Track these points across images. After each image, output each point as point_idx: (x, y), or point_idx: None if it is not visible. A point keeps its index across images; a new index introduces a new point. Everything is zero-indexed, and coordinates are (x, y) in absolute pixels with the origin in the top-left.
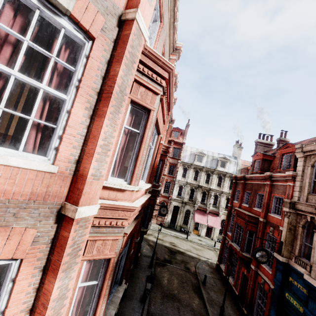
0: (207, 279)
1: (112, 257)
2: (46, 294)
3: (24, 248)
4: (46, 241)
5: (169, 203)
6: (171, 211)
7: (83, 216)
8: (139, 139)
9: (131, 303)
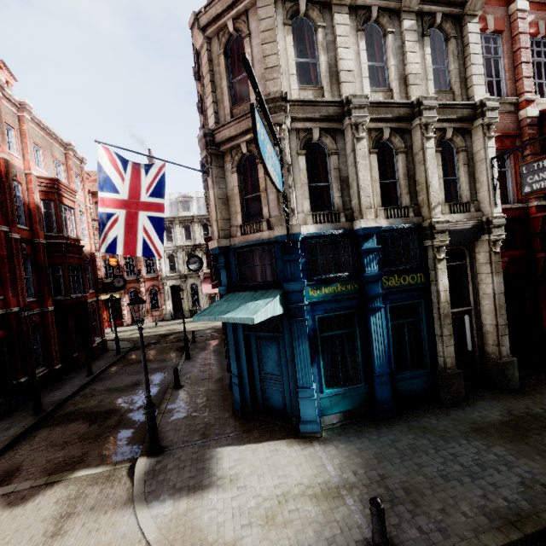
0: (202, 338)
1: None
2: None
3: None
4: None
5: (161, 286)
6: (169, 295)
7: None
8: None
9: (70, 381)
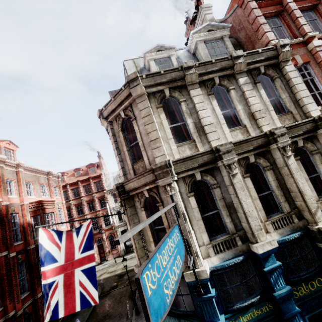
0: None
1: None
2: None
3: None
4: None
5: (115, 233)
6: None
7: None
8: None
9: None
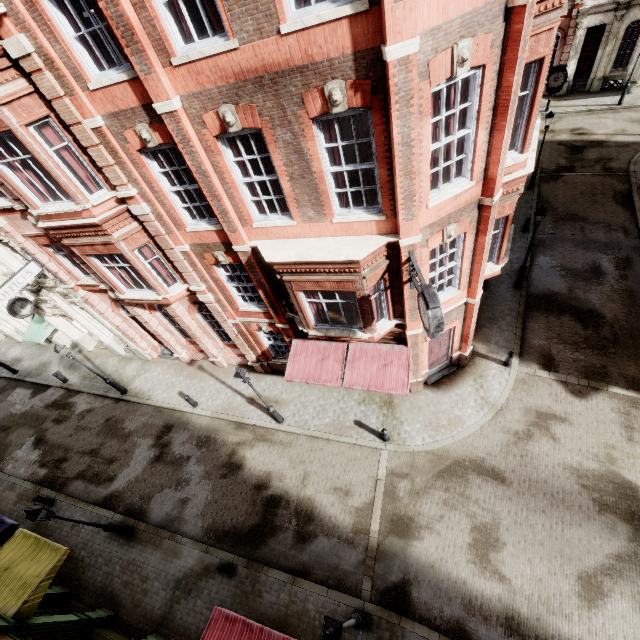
0: None
1: (510, 214)
2: (481, 243)
3: (466, 227)
4: (474, 221)
5: (570, 30)
6: (577, 48)
7: (495, 201)
8: (530, 101)
9: None
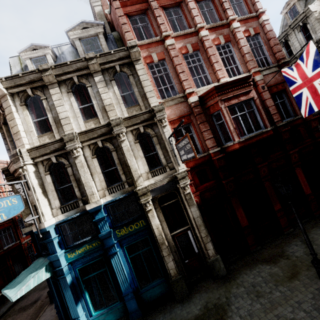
0: None
1: None
2: None
3: None
4: None
5: None
6: None
7: None
8: None
9: (7, 302)
